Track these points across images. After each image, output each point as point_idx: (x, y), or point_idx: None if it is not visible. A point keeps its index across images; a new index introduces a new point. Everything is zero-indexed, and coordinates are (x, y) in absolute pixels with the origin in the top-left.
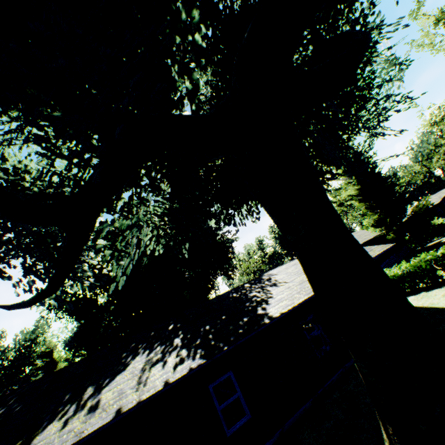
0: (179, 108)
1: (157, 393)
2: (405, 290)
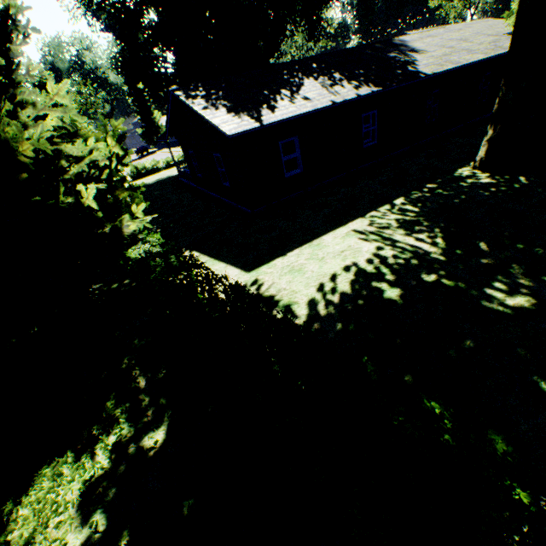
0: None
1: (352, 100)
2: None
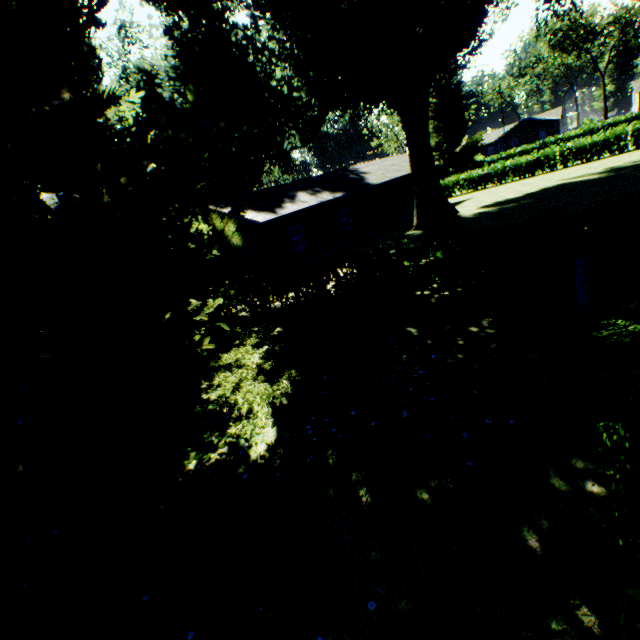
0: None
1: (331, 200)
2: None
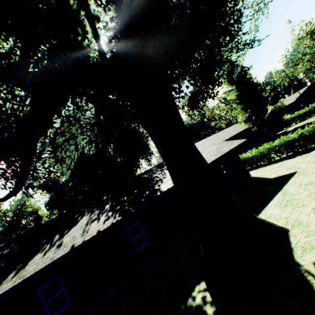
0: (89, 48)
1: (93, 236)
2: (252, 166)
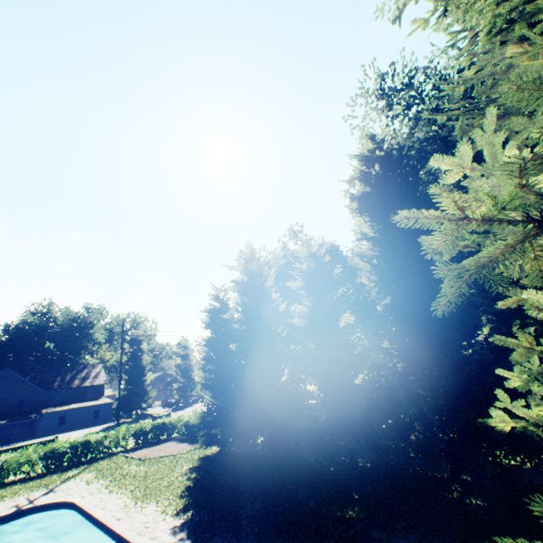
0: None
1: None
2: None
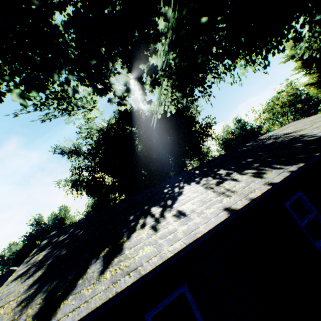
0: None
1: (264, 193)
2: None
